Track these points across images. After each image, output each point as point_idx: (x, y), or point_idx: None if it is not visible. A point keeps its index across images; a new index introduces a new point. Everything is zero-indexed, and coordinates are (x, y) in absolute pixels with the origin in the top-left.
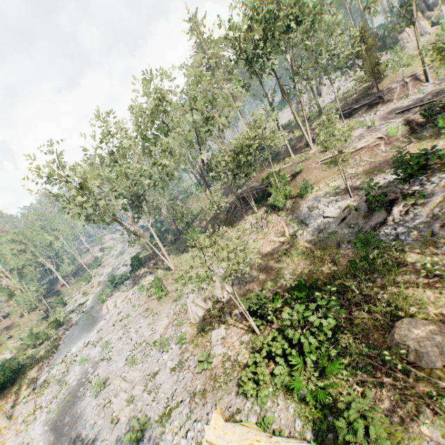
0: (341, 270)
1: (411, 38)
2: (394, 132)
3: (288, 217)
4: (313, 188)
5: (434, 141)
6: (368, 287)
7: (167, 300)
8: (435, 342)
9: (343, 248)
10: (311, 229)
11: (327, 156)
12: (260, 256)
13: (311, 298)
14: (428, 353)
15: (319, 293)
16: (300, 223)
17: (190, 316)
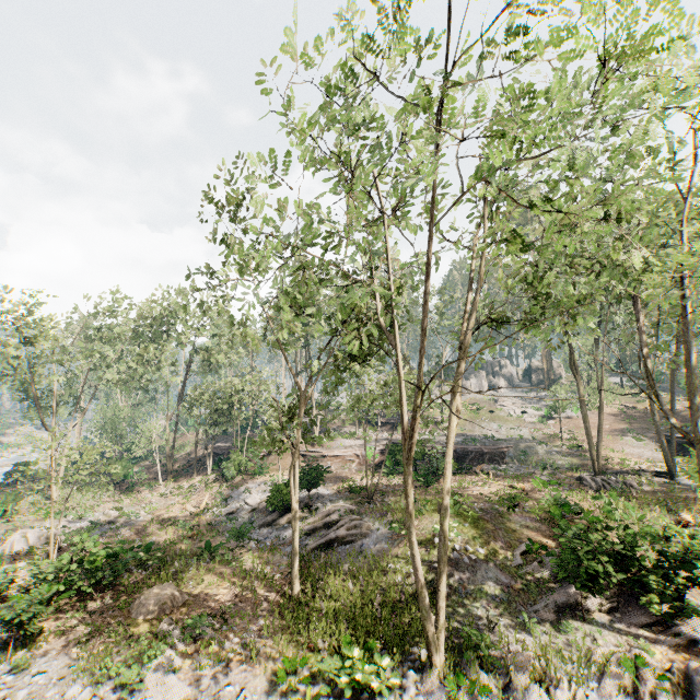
0: (194, 550)
1: (472, 389)
2: (370, 456)
3: (223, 490)
4: (268, 471)
5: (377, 476)
6: (190, 566)
7: (1, 527)
8: (158, 597)
9: (223, 535)
10: (225, 510)
11: (310, 449)
12: (156, 519)
13: (139, 563)
14: (145, 605)
15: (143, 554)
16: (225, 500)
17: (4, 544)
